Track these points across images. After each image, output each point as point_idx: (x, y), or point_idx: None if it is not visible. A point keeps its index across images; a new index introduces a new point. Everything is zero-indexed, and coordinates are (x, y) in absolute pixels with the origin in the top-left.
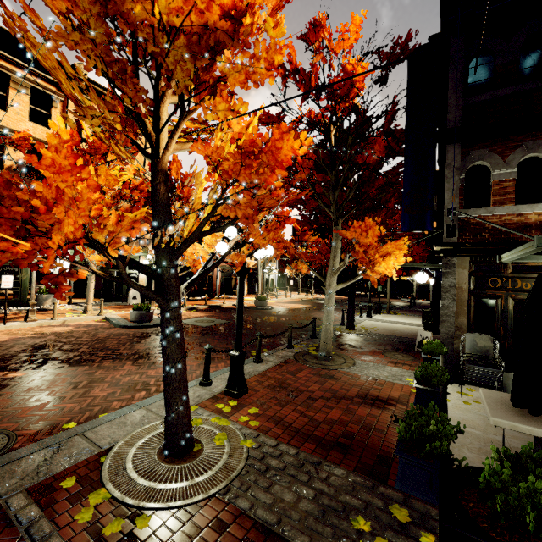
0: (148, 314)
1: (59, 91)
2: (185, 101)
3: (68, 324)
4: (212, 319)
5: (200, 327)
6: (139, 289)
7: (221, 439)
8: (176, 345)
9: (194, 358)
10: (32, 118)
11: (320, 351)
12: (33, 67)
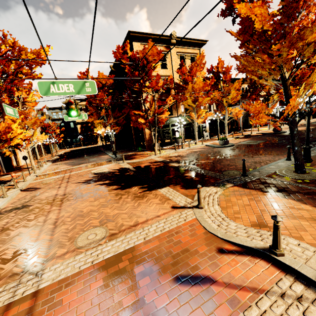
0: (227, 141)
1: (167, 49)
2: (305, 60)
3: (195, 148)
4: (255, 141)
5: (253, 144)
6: (290, 125)
7: (315, 171)
8: (298, 141)
9: (268, 154)
10: (161, 67)
11: None
12: (158, 44)
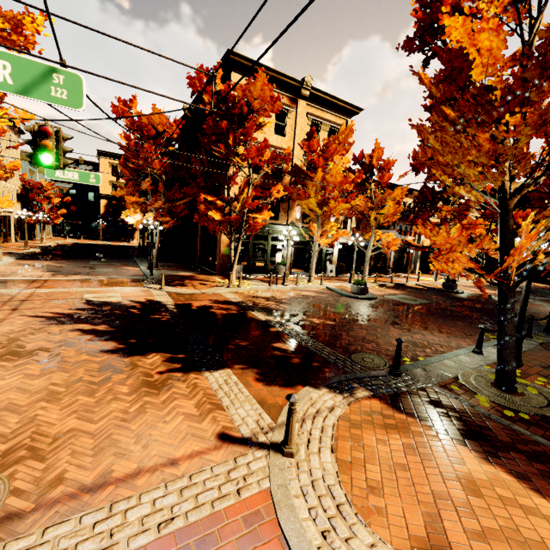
0: (366, 289)
1: (291, 103)
2: None
3: (307, 290)
4: (413, 298)
5: (409, 304)
6: (504, 290)
7: (533, 391)
8: (513, 325)
9: (437, 331)
10: (275, 131)
11: None
12: (277, 89)
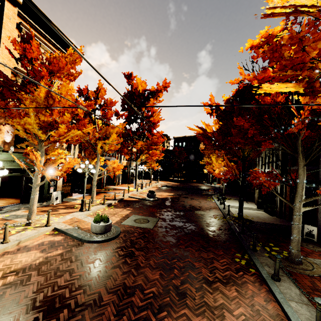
0: (110, 225)
1: None
2: None
3: (26, 246)
4: (143, 217)
5: (150, 230)
6: None
7: None
8: None
9: (220, 283)
10: None
11: (294, 256)
12: None
